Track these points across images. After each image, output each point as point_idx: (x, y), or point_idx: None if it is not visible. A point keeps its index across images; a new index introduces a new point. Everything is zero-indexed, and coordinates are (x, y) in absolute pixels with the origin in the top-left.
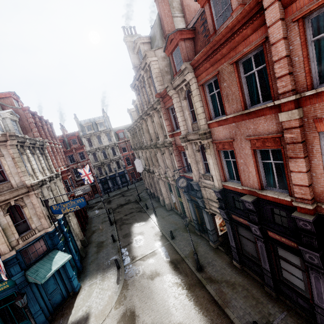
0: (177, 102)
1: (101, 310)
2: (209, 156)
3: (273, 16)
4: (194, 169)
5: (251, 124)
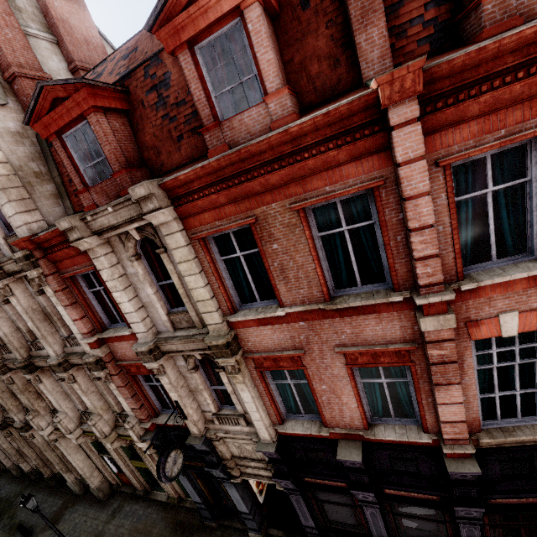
0: (112, 266)
1: None
2: (241, 386)
3: (410, 147)
4: (190, 410)
5: (346, 326)
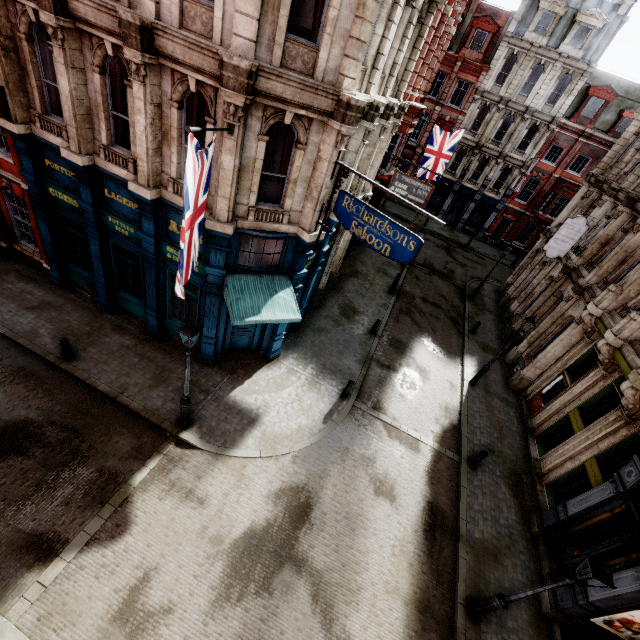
0: None
1: (275, 435)
2: None
3: None
4: None
5: None
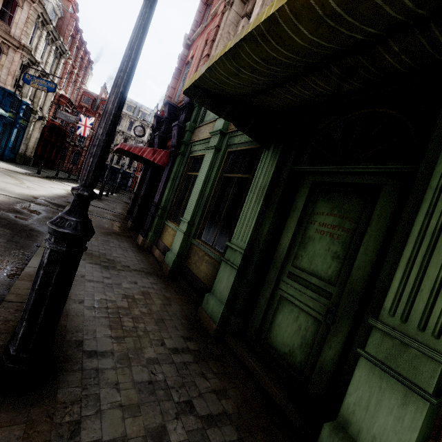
0: None
1: None
2: None
3: None
4: None
5: None
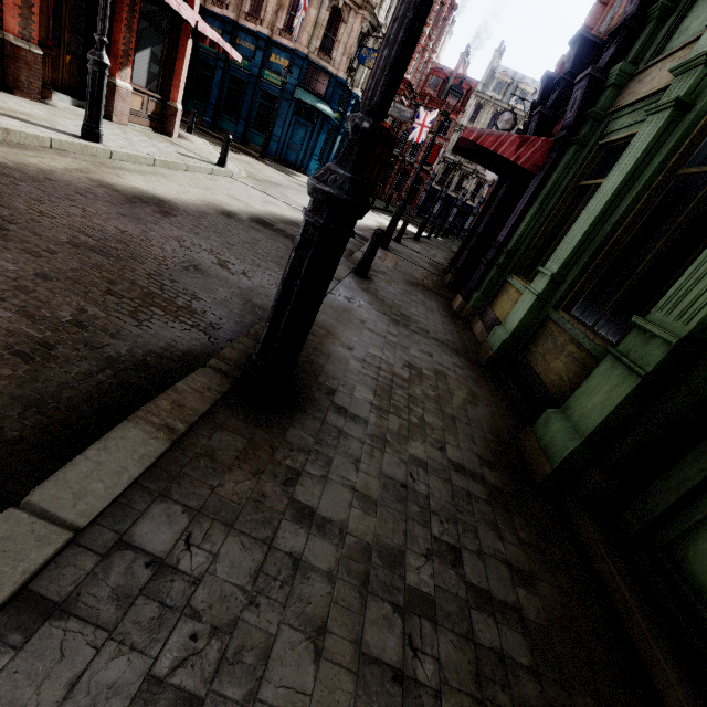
0: None
1: None
2: None
3: None
4: None
5: None
